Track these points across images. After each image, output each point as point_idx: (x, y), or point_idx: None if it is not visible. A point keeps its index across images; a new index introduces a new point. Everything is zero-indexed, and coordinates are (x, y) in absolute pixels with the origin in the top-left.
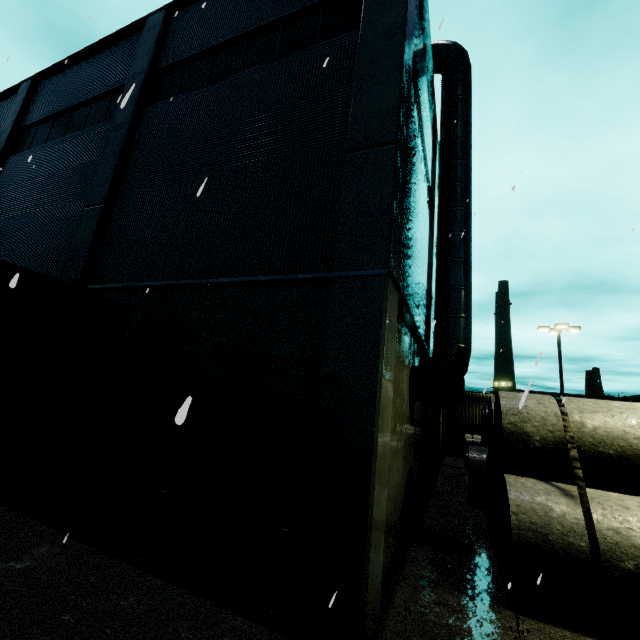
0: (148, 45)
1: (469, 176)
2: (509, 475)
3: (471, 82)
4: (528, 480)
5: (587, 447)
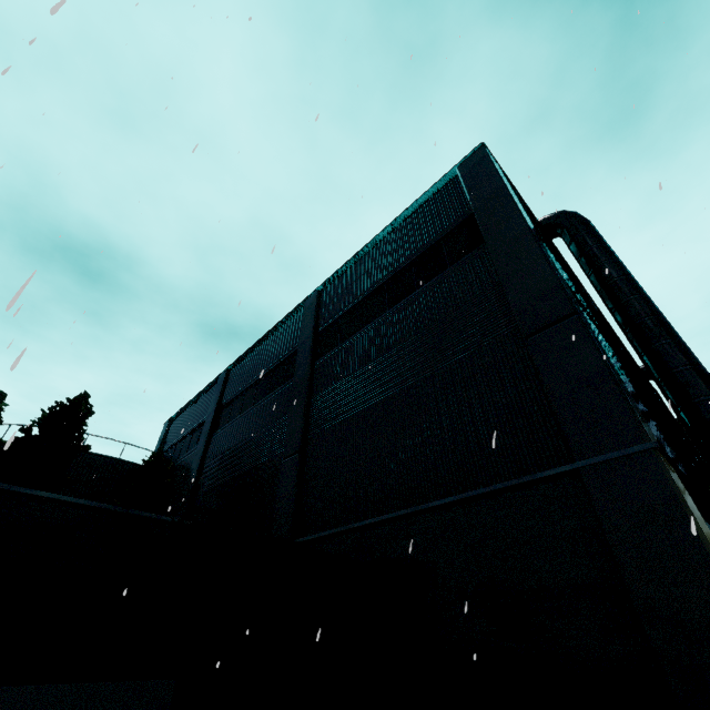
0: (309, 318)
1: (653, 307)
2: None
3: (597, 231)
4: None
5: None
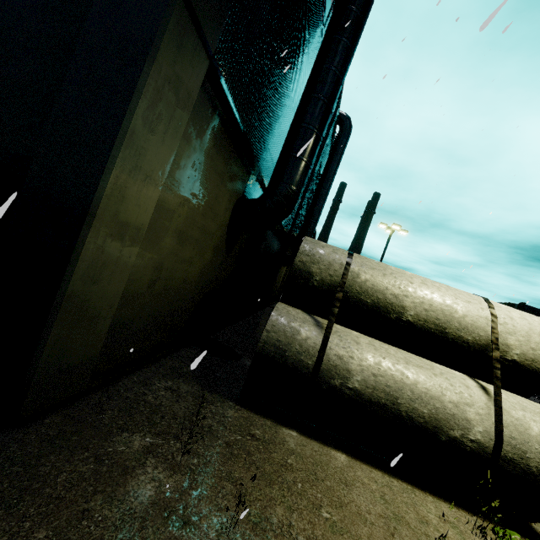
0: None
1: (368, 6)
2: (282, 304)
3: None
4: (295, 310)
5: (353, 294)
